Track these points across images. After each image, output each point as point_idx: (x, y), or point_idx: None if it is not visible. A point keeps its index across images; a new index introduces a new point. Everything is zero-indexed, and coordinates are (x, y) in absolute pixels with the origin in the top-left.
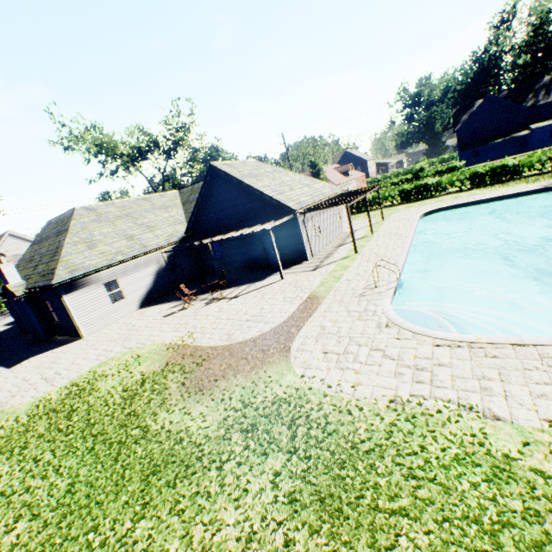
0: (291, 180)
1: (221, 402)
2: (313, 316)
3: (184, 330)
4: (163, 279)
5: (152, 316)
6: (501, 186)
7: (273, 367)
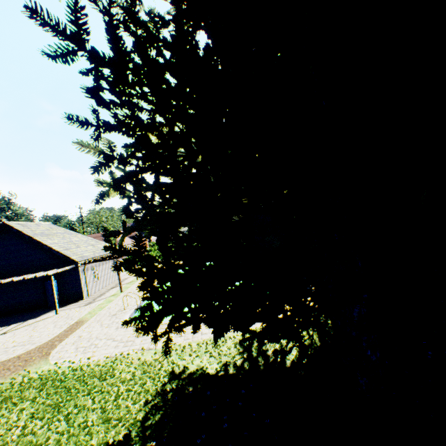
0: (80, 240)
1: None
2: (76, 331)
3: None
4: None
5: None
6: None
7: (34, 366)
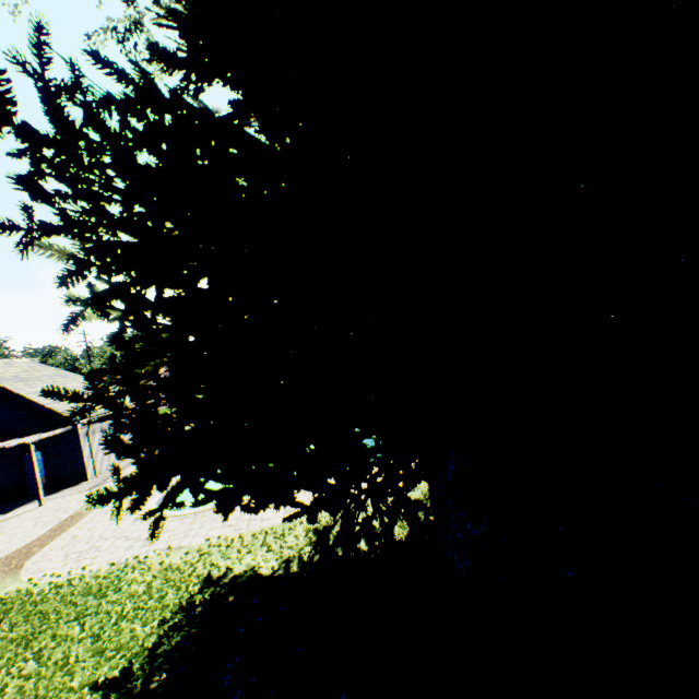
0: (82, 386)
1: None
2: (69, 530)
3: None
4: None
5: None
6: None
7: None
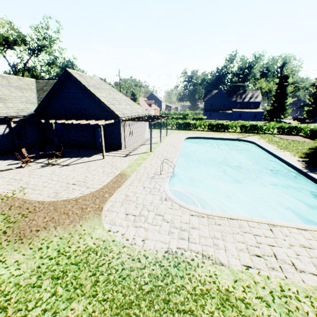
0: (121, 98)
1: (38, 251)
2: (121, 187)
3: (17, 185)
4: (7, 141)
5: None
6: (220, 133)
7: (88, 222)
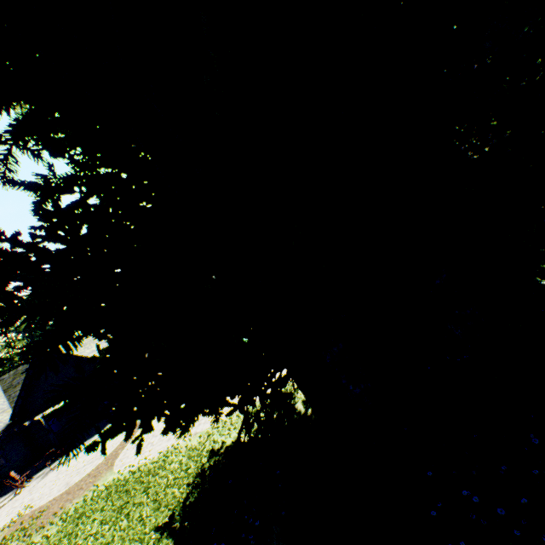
0: None
1: (60, 520)
2: (136, 434)
3: (19, 508)
4: None
5: None
6: None
7: (102, 479)
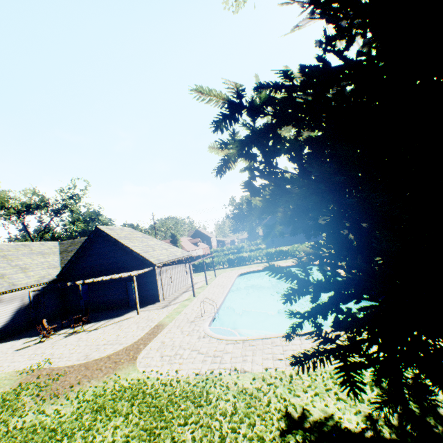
0: (155, 244)
1: (75, 399)
2: (158, 336)
3: (40, 358)
4: (22, 316)
5: (1, 351)
6: (281, 261)
7: (123, 370)
